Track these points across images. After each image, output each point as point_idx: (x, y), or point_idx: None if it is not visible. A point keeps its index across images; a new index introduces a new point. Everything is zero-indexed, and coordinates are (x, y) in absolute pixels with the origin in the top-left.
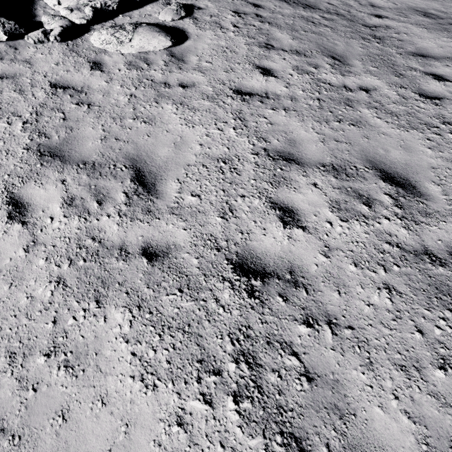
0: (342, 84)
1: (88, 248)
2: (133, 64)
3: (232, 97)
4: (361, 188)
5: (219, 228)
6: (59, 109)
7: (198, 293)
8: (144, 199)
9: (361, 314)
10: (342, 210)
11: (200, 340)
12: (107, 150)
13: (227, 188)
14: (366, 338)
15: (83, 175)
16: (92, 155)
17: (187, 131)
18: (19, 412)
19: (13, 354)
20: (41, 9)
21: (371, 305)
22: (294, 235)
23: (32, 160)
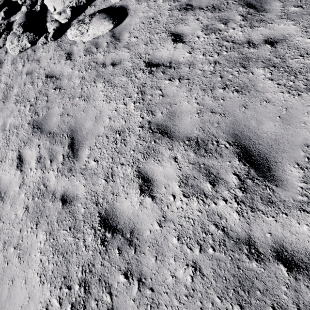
0: (247, 39)
1: (41, 190)
2: (88, 50)
3: (143, 71)
4: (213, 165)
5: (102, 188)
6: (46, 93)
7: (77, 233)
8: (70, 161)
9: (164, 282)
10: (188, 186)
11: (68, 264)
12: (61, 123)
13: (115, 156)
14: (159, 302)
15: (48, 142)
16: (54, 127)
17: (105, 106)
18: (1, 272)
19: (5, 243)
20: (49, 16)
21: (174, 277)
22: (144, 202)
23: (29, 131)
